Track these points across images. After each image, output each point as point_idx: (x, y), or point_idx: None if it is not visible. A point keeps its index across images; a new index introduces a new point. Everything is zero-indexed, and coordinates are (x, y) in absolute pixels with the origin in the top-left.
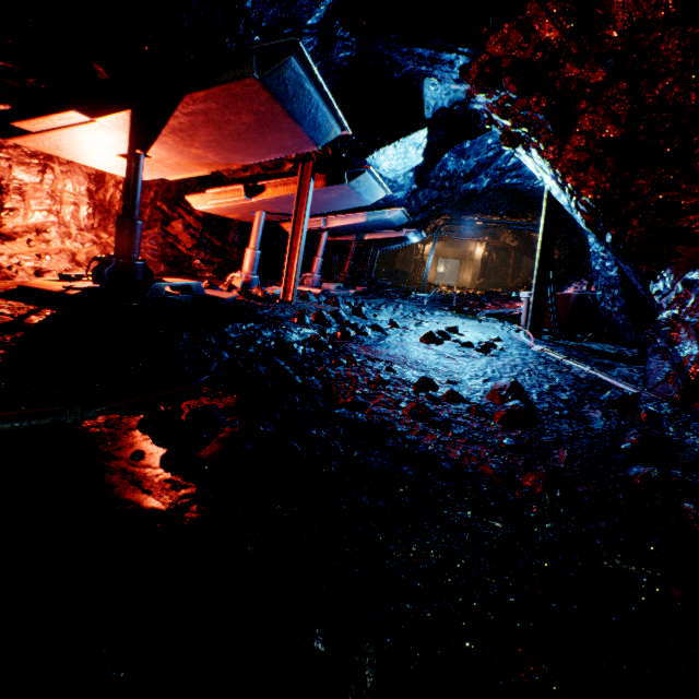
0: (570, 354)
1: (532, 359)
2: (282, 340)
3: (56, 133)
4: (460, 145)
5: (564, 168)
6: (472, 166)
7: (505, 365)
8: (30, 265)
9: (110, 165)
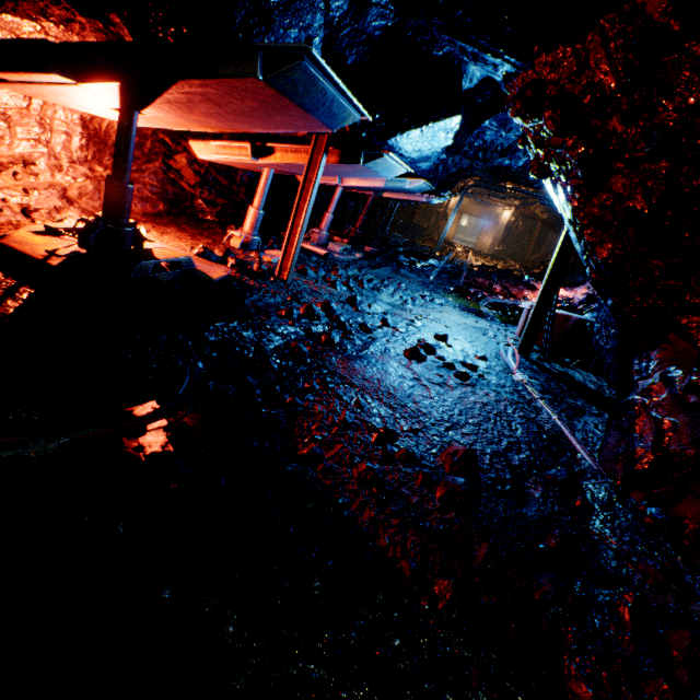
0: (548, 388)
1: (506, 396)
2: (261, 348)
3: (36, 86)
4: (504, 114)
5: (585, 220)
6: (512, 141)
7: (476, 402)
8: (16, 202)
9: (102, 112)
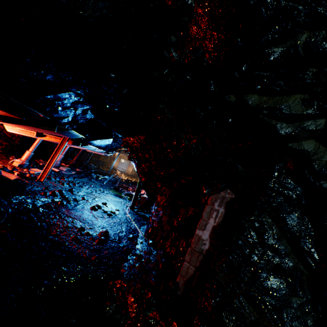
0: (137, 218)
1: (123, 220)
2: (35, 205)
3: None
4: None
5: (139, 172)
6: None
7: (112, 222)
8: None
9: None
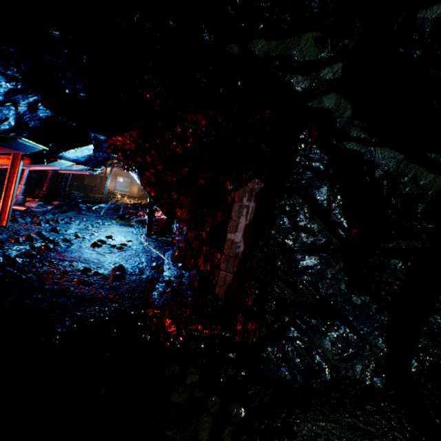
0: (158, 245)
1: (139, 251)
2: (8, 256)
3: None
4: None
5: (144, 184)
6: None
7: (126, 255)
8: None
9: None
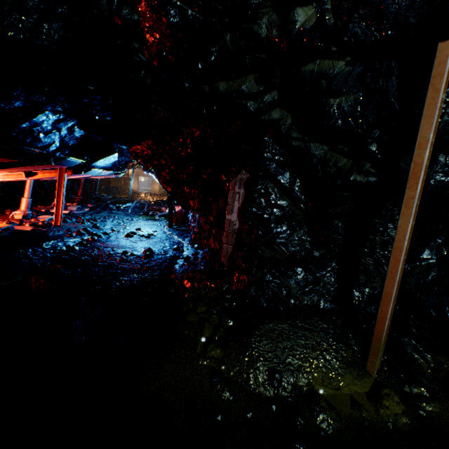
0: (179, 234)
1: (163, 238)
2: (69, 246)
3: None
4: None
5: (162, 182)
6: None
7: (153, 242)
8: None
9: None
